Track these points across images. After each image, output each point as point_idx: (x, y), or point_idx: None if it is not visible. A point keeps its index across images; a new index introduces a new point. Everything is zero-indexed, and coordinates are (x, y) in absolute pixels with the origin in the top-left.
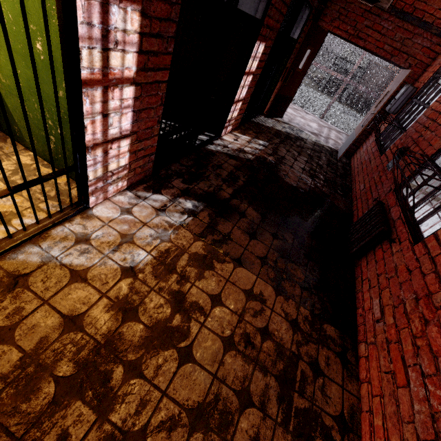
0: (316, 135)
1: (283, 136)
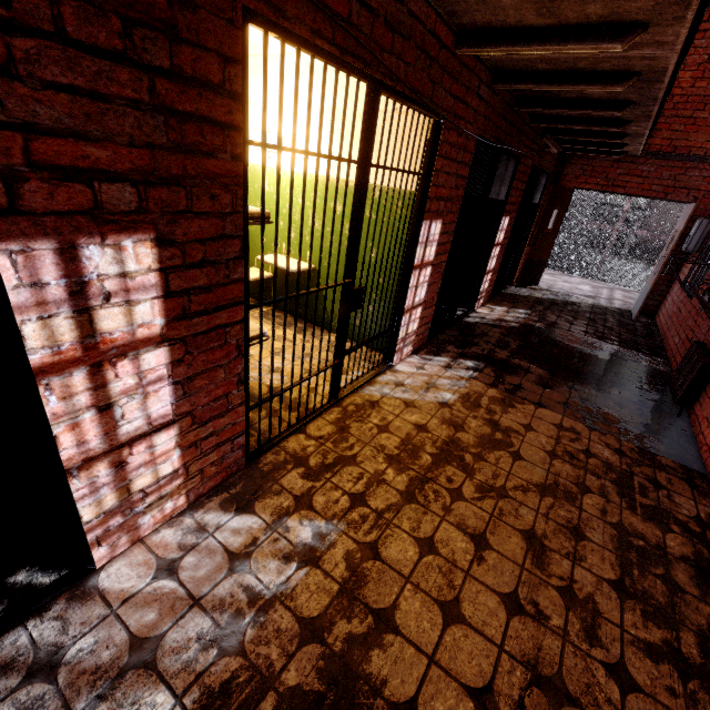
0: (592, 297)
1: (546, 302)
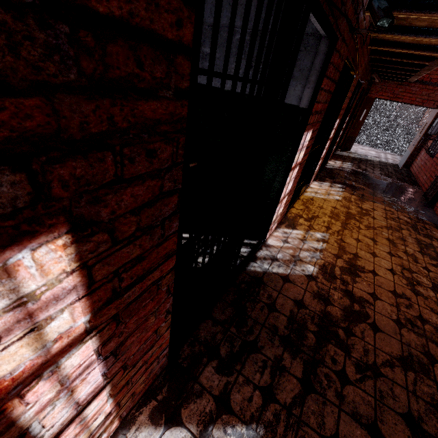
0: (378, 157)
1: (358, 159)
